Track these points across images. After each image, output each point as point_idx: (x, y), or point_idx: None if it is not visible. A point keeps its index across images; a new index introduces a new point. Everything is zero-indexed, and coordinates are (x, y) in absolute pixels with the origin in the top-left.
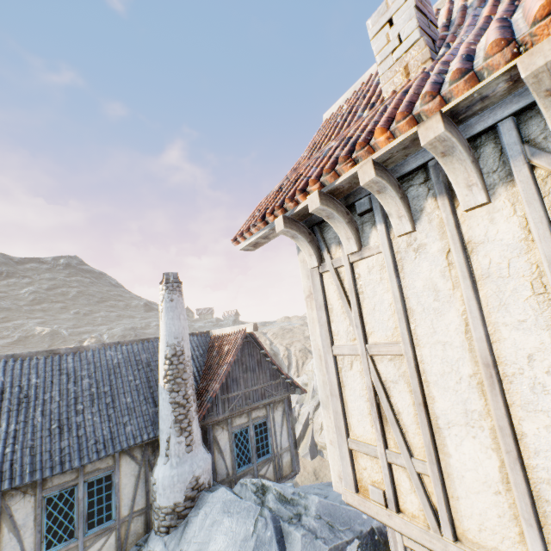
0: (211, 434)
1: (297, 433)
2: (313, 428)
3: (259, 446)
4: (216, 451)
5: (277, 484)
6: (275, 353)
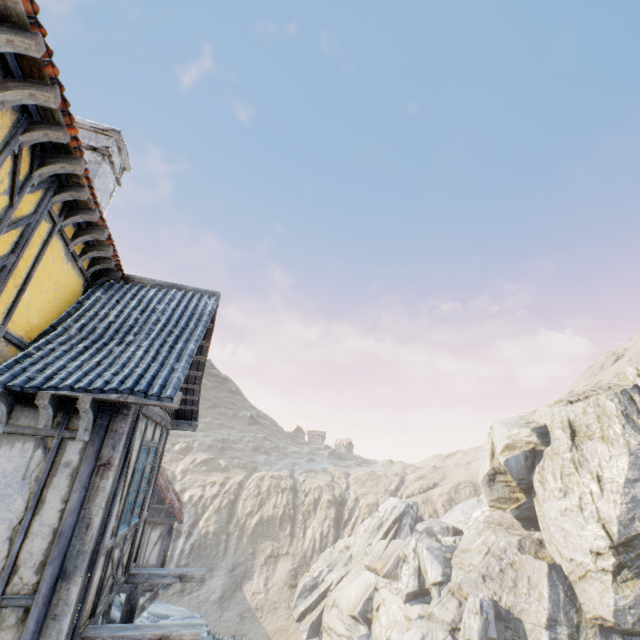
0: None
1: (309, 601)
2: (327, 602)
3: None
4: None
5: None
6: (344, 501)
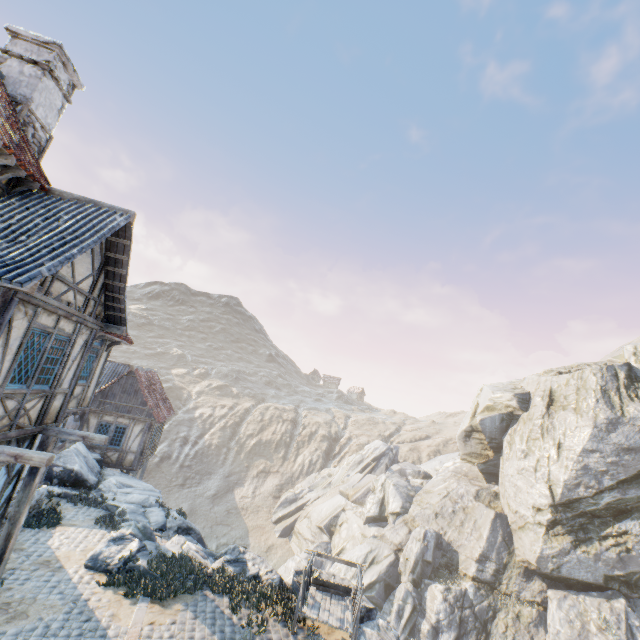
0: (87, 416)
1: (286, 511)
2: (301, 513)
3: (115, 439)
4: (86, 426)
5: (78, 444)
6: (339, 438)
